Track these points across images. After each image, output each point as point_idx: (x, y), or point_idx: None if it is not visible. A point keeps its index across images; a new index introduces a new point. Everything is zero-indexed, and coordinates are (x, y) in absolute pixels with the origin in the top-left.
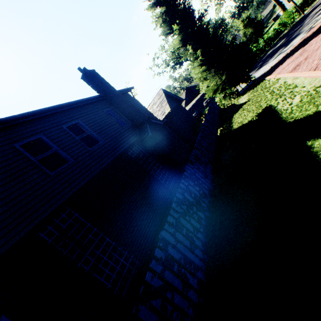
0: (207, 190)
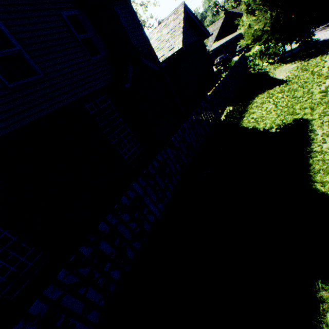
0: (151, 223)
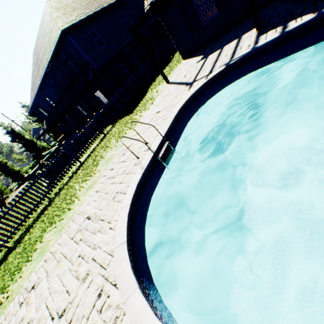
0: None
